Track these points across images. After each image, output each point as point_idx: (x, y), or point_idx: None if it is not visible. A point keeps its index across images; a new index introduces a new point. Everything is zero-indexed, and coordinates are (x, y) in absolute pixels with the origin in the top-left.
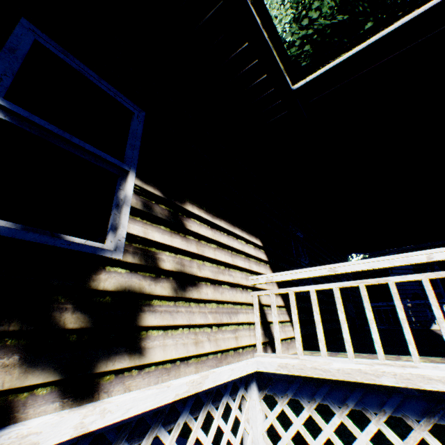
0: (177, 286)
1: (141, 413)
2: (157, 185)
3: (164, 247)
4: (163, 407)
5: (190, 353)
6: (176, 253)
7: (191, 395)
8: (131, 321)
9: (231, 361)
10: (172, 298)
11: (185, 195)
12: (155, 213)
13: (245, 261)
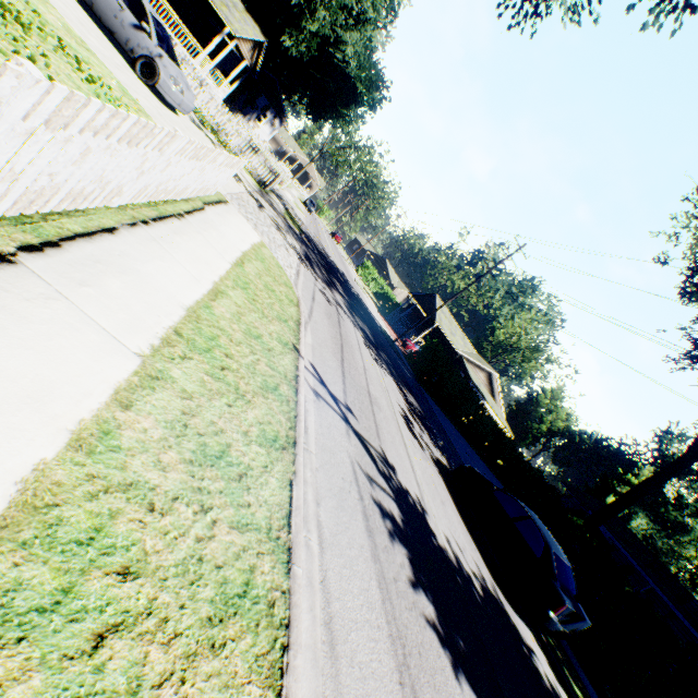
0: None
1: None
2: None
3: None
4: None
5: None
6: None
7: None
8: None
9: None
10: None
11: None
12: None
13: None
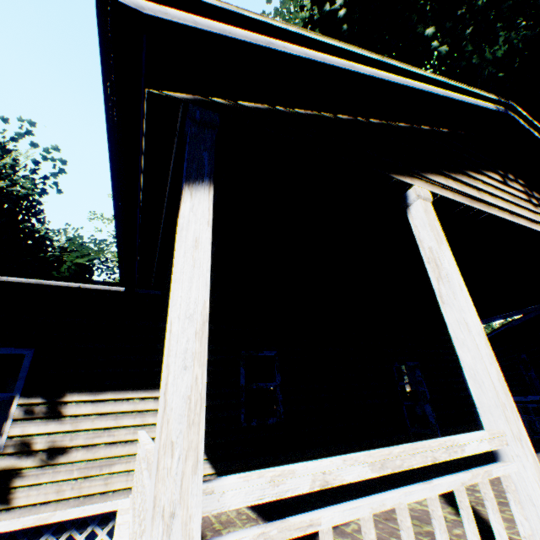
0: (47, 457)
1: (11, 532)
2: (39, 394)
3: (39, 434)
4: (28, 530)
5: (52, 498)
6: (49, 435)
7: (53, 524)
8: (6, 484)
9: (97, 501)
10: (41, 465)
11: (66, 389)
12: (34, 414)
13: (136, 417)
